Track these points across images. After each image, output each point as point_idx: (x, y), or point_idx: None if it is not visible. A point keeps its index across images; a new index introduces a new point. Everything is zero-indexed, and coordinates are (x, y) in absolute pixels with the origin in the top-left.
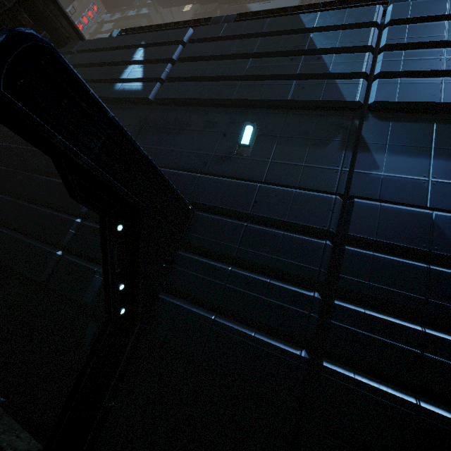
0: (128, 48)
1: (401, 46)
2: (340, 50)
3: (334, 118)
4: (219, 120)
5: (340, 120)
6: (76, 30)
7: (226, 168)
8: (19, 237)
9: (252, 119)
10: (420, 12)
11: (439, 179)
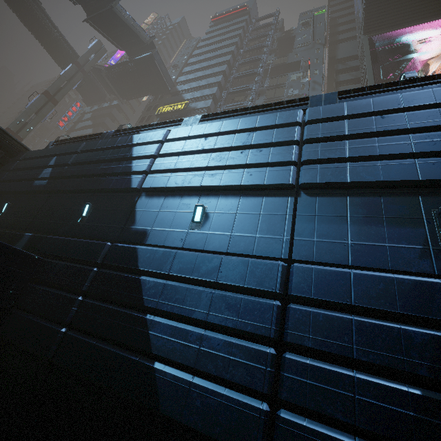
0: (50, 156)
1: (166, 154)
2: (142, 157)
3: (128, 196)
4: (79, 201)
5: (130, 198)
6: (24, 146)
7: (72, 231)
8: None
9: (94, 200)
10: (179, 135)
11: (155, 228)
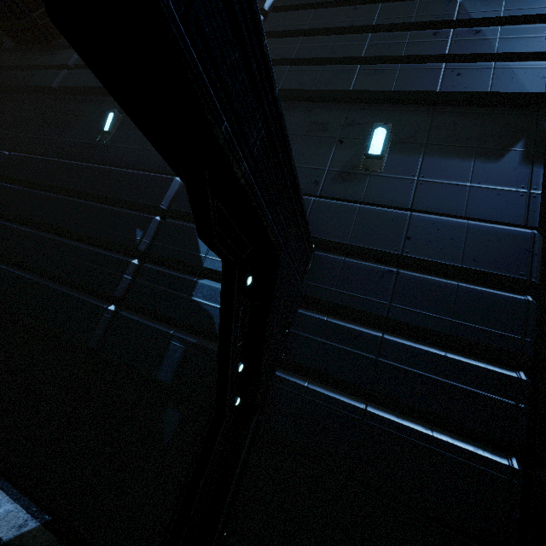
0: None
1: None
2: (507, 20)
3: (507, 117)
4: (330, 121)
5: (517, 120)
6: None
7: (350, 189)
8: (49, 285)
9: (381, 119)
10: None
11: None
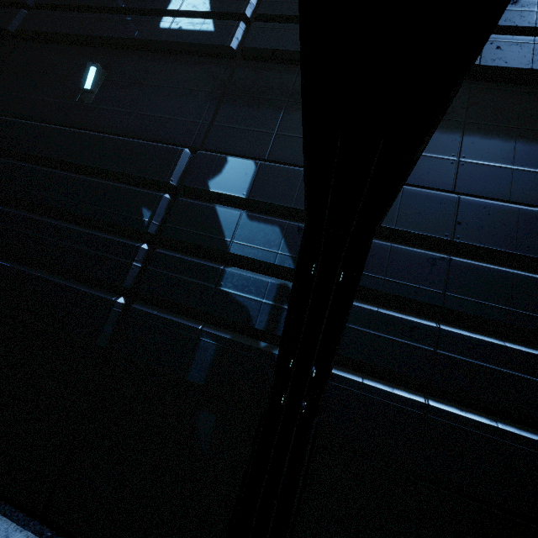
0: None
1: None
2: None
3: None
4: None
5: None
6: None
7: None
8: (36, 274)
9: None
10: None
11: None
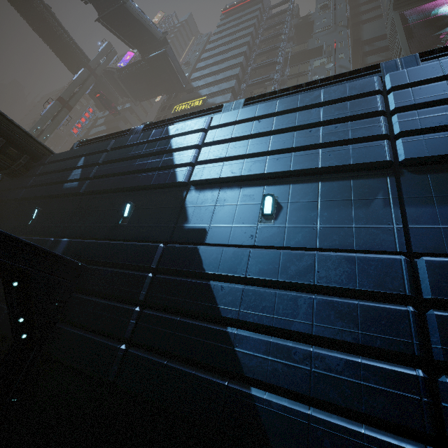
0: (77, 157)
1: (212, 143)
2: (183, 148)
3: (174, 192)
4: (117, 202)
5: (177, 193)
6: (48, 149)
7: (114, 234)
8: None
9: (134, 198)
10: (225, 120)
11: (214, 225)
